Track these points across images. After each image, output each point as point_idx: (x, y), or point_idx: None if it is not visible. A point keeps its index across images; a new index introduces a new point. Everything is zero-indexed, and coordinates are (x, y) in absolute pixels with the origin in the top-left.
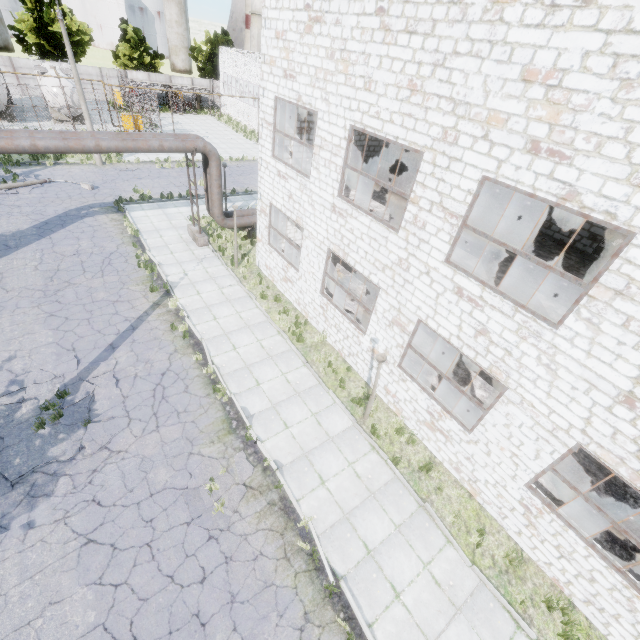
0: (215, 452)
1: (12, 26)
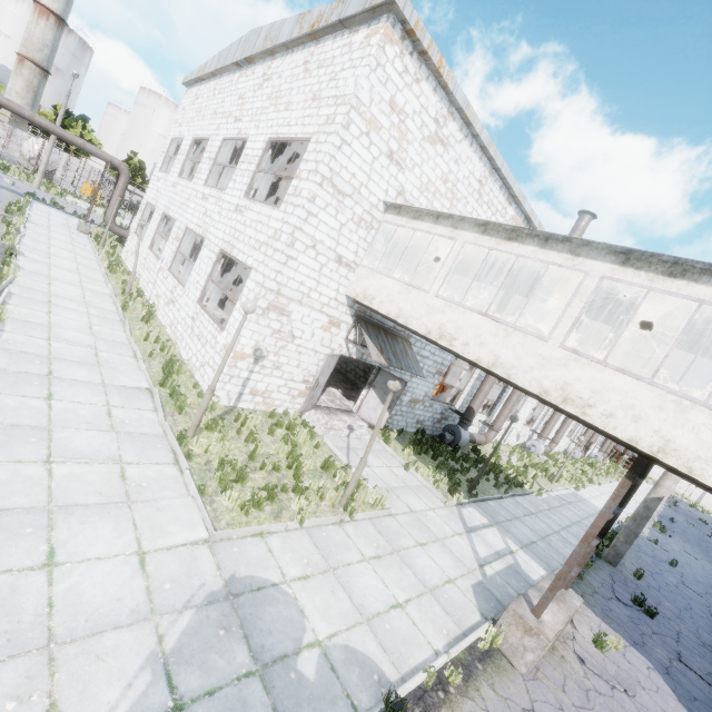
0: None
1: None
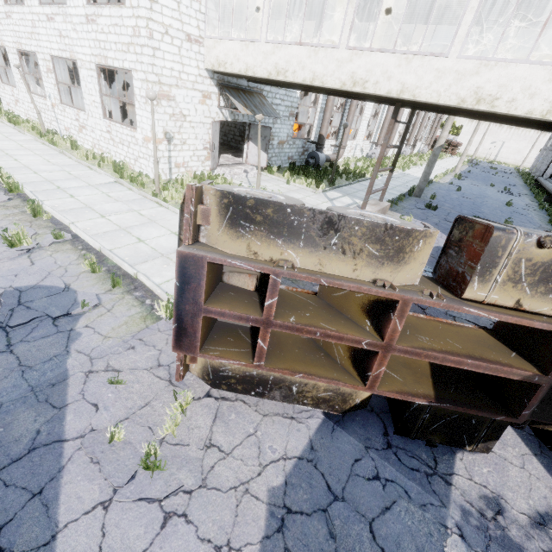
0: None
1: None
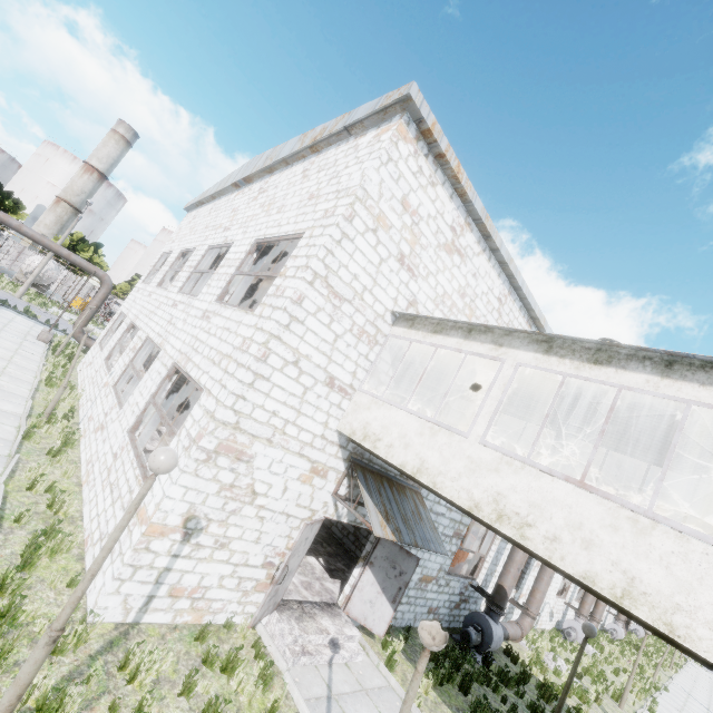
0: None
1: None
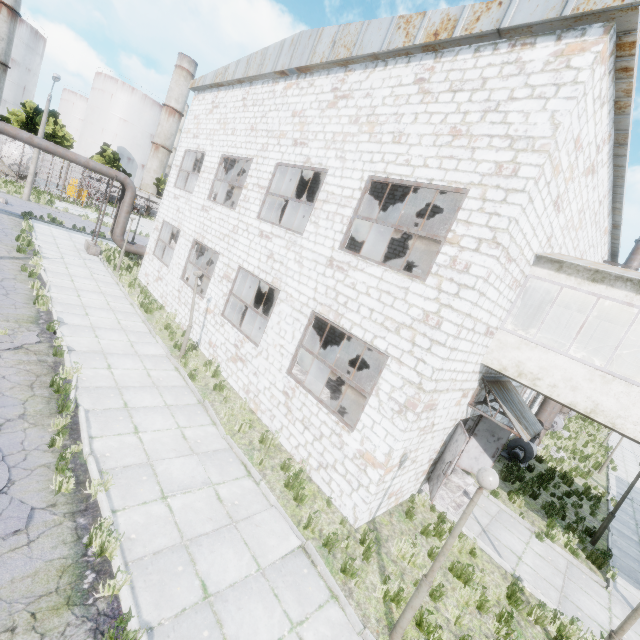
0: (5, 325)
1: (3, 116)
